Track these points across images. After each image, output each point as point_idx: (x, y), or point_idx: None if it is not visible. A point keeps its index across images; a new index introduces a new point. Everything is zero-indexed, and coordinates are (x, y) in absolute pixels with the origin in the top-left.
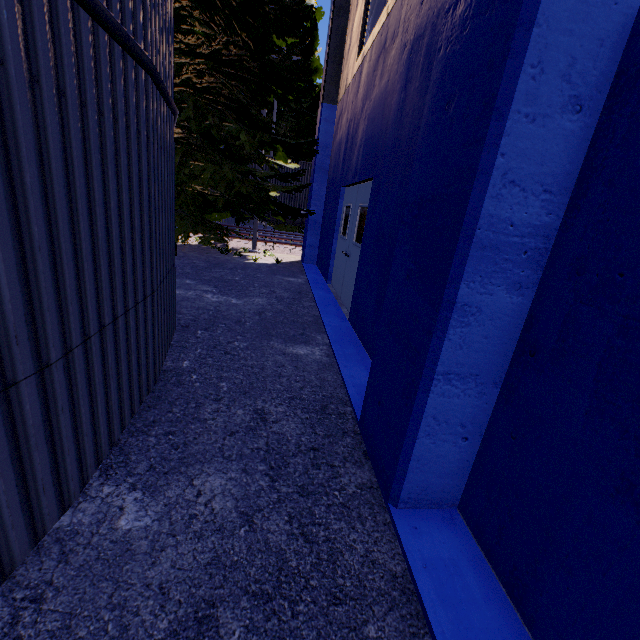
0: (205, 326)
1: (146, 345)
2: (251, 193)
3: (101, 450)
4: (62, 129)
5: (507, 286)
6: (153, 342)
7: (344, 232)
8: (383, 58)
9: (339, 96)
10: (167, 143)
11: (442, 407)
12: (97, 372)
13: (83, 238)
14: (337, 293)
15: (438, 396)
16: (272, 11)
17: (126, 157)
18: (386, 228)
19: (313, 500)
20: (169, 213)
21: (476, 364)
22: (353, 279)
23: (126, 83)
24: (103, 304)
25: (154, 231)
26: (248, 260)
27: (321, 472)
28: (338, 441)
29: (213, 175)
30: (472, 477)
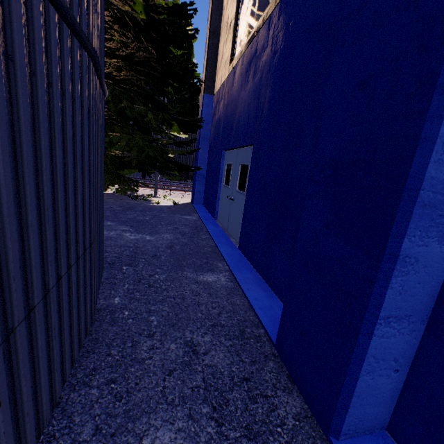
0: (128, 262)
1: (85, 293)
2: (156, 155)
3: (42, 419)
4: (9, 95)
5: (438, 238)
6: (90, 288)
7: (227, 182)
8: (255, 62)
9: (215, 89)
10: (100, 117)
11: (381, 347)
12: (40, 340)
13: (29, 207)
14: (224, 226)
15: (379, 338)
16: (171, 29)
17: (71, 127)
18: (270, 181)
19: (261, 443)
20: (101, 173)
21: (410, 306)
22: (239, 217)
23: (72, 61)
24: (48, 269)
25: (92, 190)
26: (153, 203)
27: (259, 406)
28: (263, 367)
29: (128, 142)
30: (401, 403)
